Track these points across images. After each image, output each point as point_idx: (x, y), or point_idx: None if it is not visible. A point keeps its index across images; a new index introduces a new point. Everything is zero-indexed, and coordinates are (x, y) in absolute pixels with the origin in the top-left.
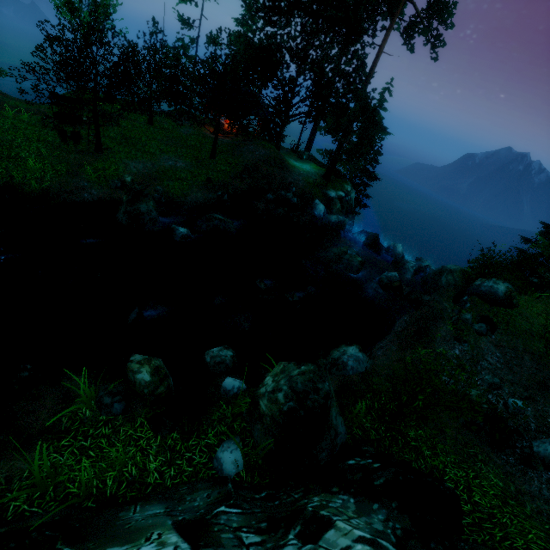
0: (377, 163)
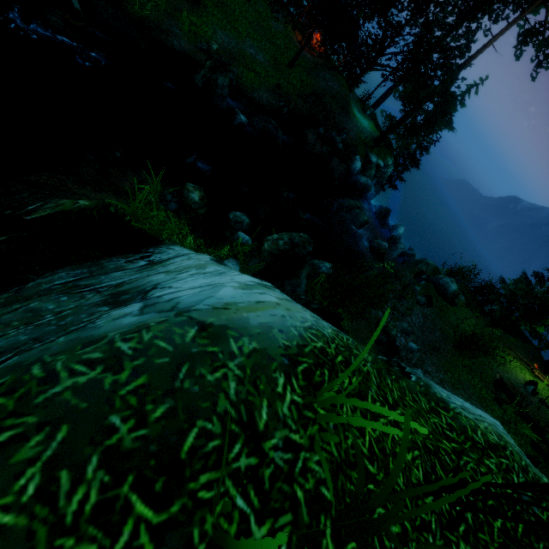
0: (427, 153)
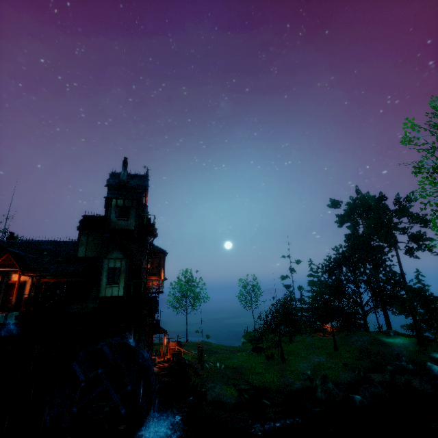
0: None
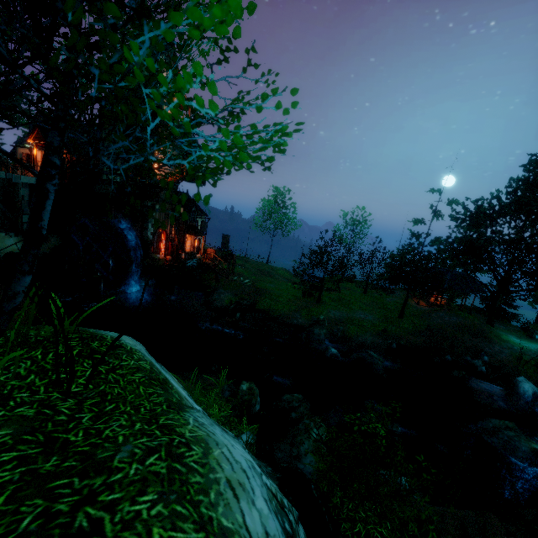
0: None
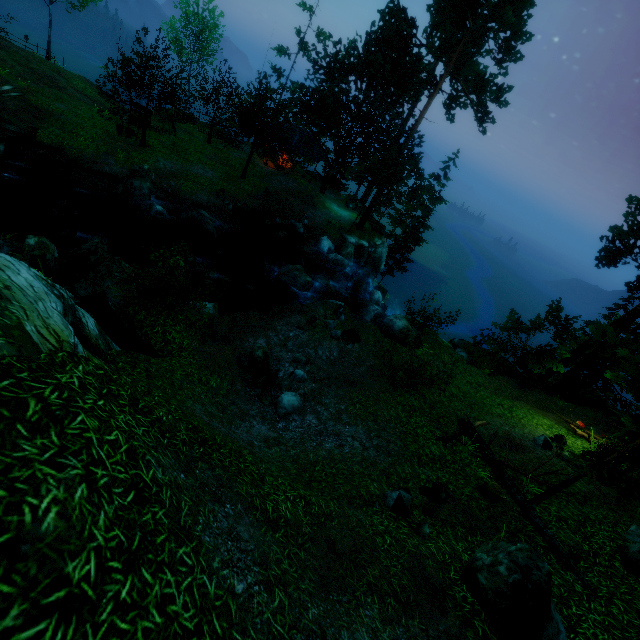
0: (424, 229)
